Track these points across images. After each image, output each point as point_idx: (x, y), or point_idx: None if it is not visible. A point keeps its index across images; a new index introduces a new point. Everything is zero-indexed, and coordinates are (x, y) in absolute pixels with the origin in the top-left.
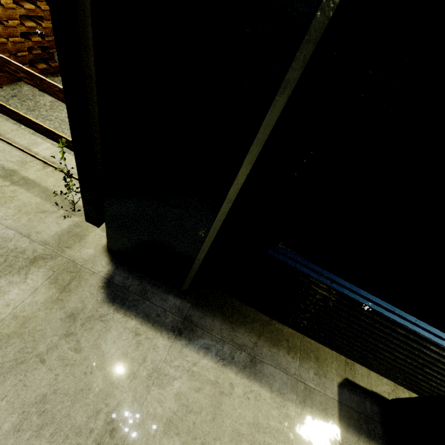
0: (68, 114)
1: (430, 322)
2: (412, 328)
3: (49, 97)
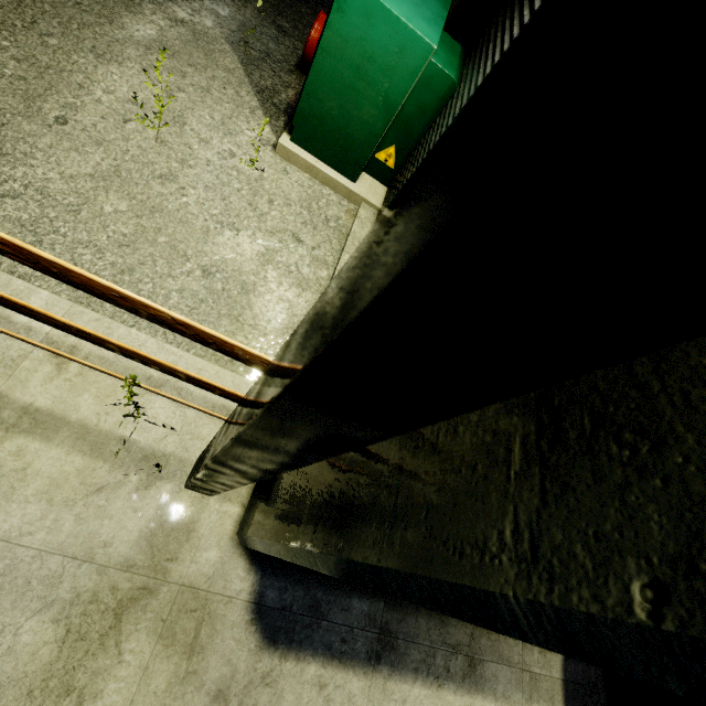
0: (215, 463)
1: None
2: None
3: None
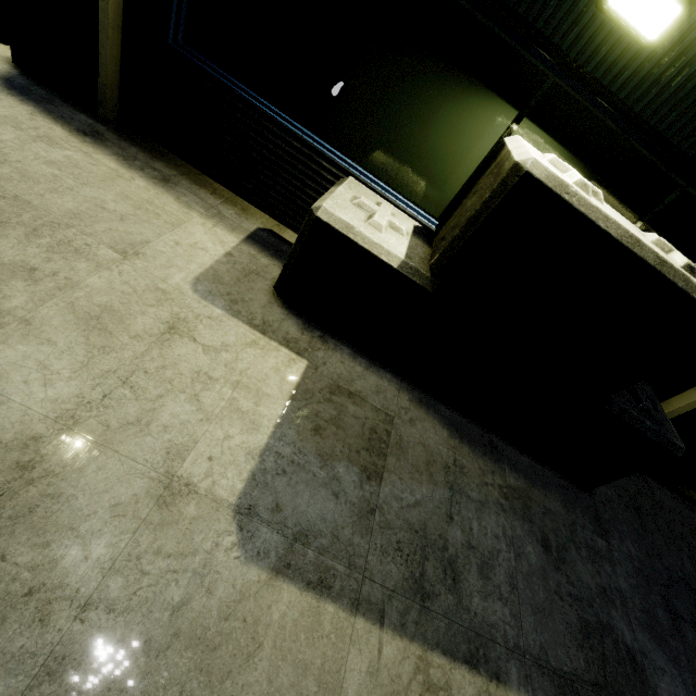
0: None
1: (319, 133)
2: (302, 135)
3: None
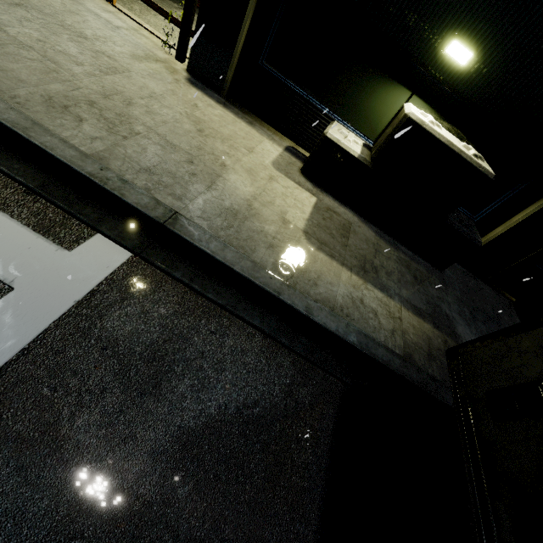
0: None
1: (320, 102)
2: (313, 103)
3: (137, 7)
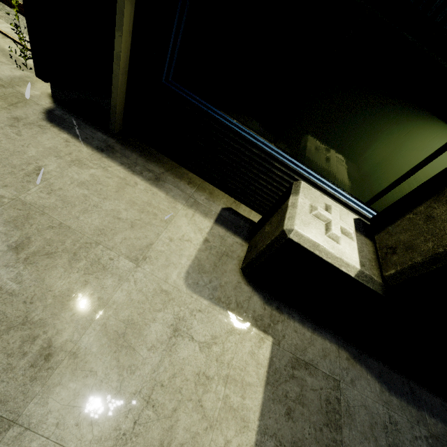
0: None
1: (273, 142)
2: (260, 145)
3: None
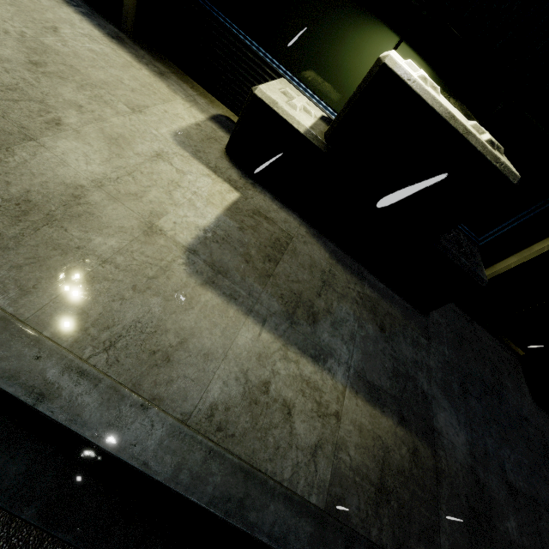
0: None
1: (265, 48)
2: (254, 48)
3: None
